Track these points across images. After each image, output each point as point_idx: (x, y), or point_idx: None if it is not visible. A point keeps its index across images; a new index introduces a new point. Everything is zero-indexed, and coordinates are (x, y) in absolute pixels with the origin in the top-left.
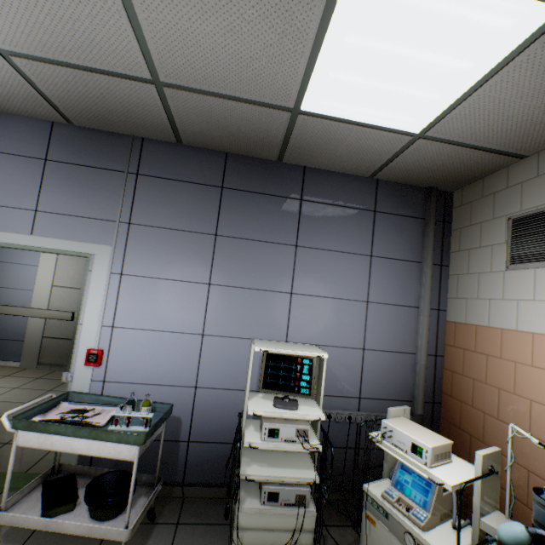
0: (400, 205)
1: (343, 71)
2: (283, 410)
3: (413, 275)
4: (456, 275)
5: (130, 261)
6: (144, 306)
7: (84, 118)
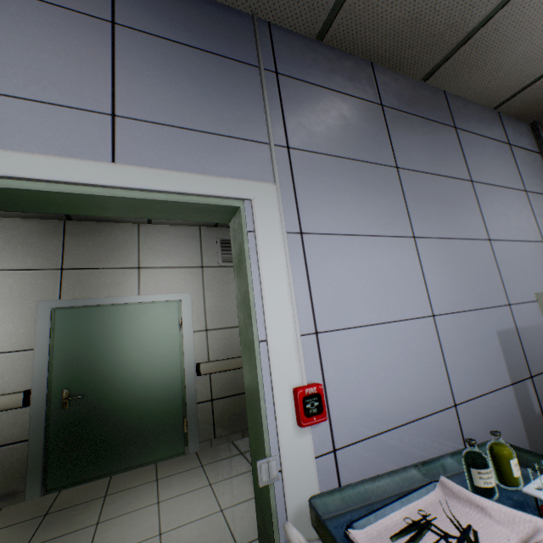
0: (521, 139)
1: None
2: None
3: None
4: None
5: (307, 210)
6: (349, 285)
7: None
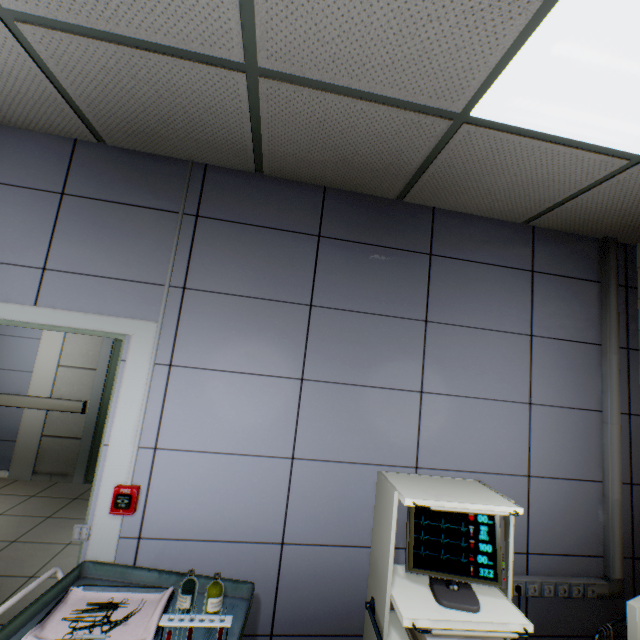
0: (566, 263)
1: (581, 42)
2: (458, 611)
3: (590, 363)
4: None
5: (184, 345)
6: (204, 415)
7: (123, 134)
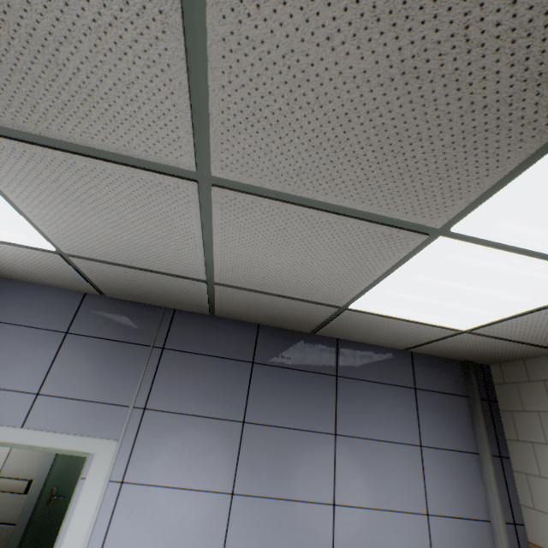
0: (440, 380)
1: (402, 292)
2: None
3: (473, 471)
4: (524, 473)
5: (137, 462)
6: (143, 534)
7: (120, 293)
